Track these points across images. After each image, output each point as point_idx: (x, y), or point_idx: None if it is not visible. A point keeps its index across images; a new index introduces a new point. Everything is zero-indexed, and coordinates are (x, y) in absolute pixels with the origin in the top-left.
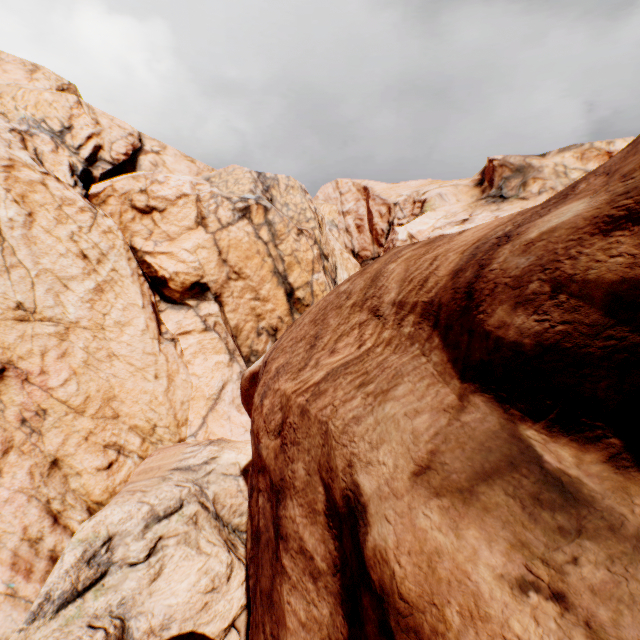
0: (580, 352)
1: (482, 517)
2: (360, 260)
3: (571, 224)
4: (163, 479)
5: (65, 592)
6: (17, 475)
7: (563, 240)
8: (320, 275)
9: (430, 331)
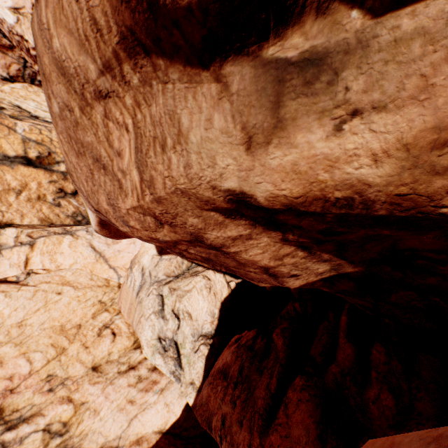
0: None
1: (296, 125)
2: (20, 80)
3: None
4: (140, 303)
5: (175, 364)
6: (92, 392)
7: None
8: (20, 125)
9: (149, 61)
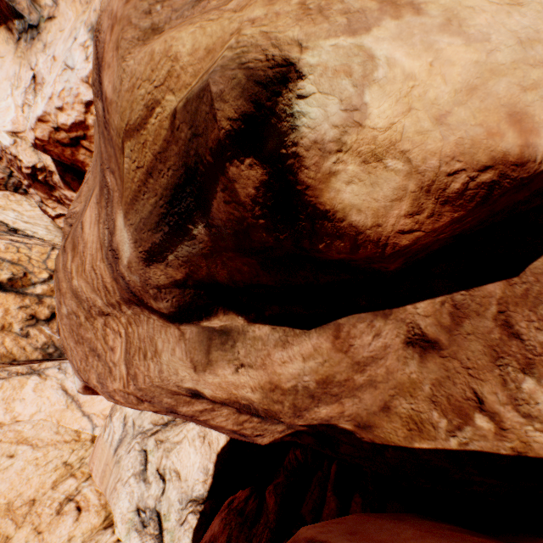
0: (187, 302)
1: (218, 364)
2: (2, 187)
3: (134, 260)
4: (118, 463)
5: None
6: None
7: (139, 269)
8: None
9: (139, 307)
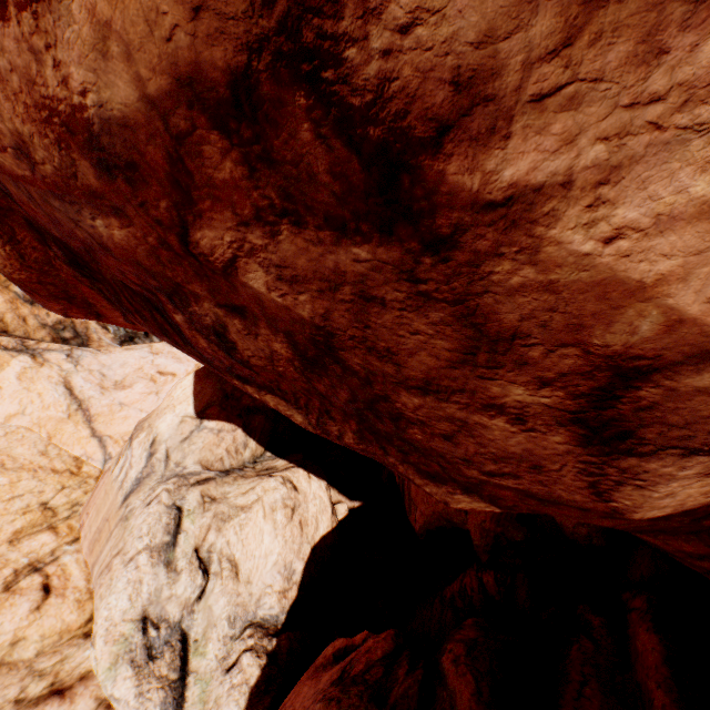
0: None
1: None
2: None
3: None
4: (125, 521)
5: (165, 701)
6: None
7: None
8: None
9: None
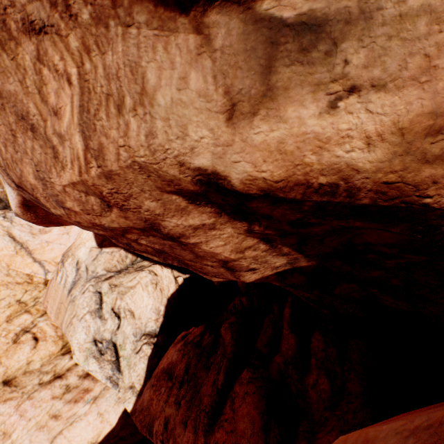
0: None
1: (288, 96)
2: None
3: None
4: (73, 302)
5: (112, 368)
6: (1, 412)
7: None
8: None
9: None
